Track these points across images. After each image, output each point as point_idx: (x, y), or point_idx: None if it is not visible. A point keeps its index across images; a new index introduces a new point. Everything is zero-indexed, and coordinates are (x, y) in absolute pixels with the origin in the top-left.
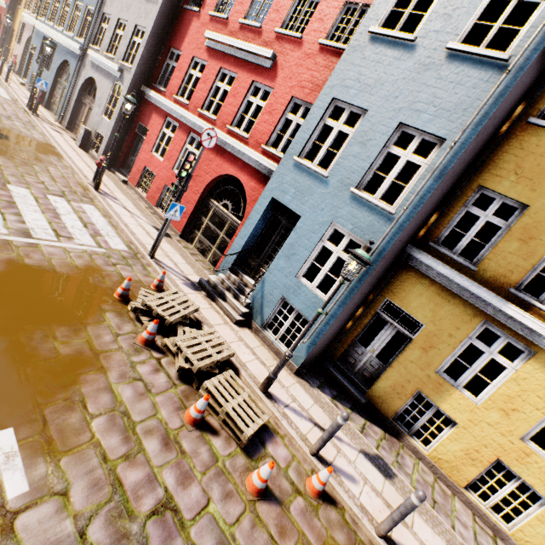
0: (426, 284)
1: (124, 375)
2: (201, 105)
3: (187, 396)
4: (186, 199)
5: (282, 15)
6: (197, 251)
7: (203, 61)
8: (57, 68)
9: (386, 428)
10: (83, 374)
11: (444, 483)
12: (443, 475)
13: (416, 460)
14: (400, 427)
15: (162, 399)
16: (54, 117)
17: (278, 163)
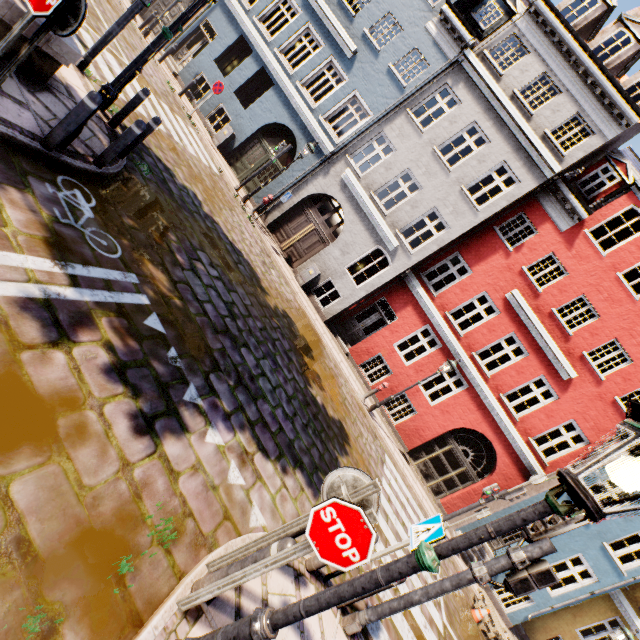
0: None
1: None
2: (477, 349)
3: None
4: (427, 425)
5: (594, 343)
6: (418, 470)
7: (493, 304)
8: (266, 123)
9: None
10: None
11: None
12: None
13: None
14: None
15: None
16: (244, 191)
17: (538, 461)
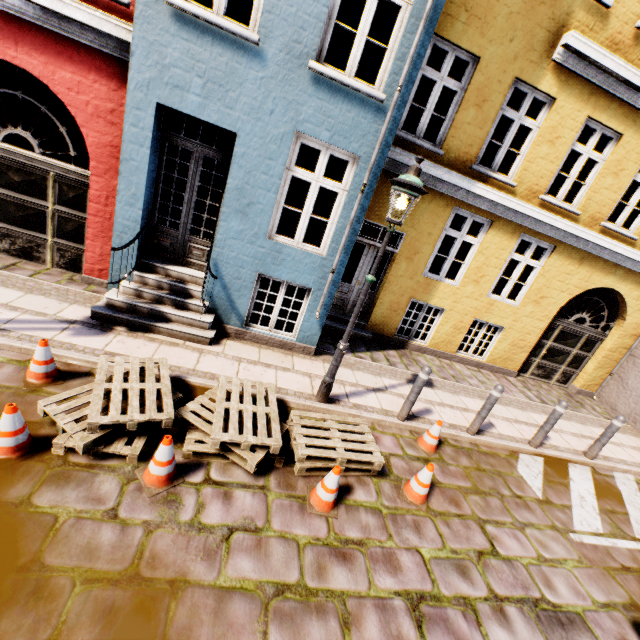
0: None
1: (210, 552)
2: None
3: (288, 484)
4: None
5: None
6: (7, 258)
7: None
8: None
9: (393, 346)
10: (167, 628)
11: (443, 358)
12: (442, 353)
13: (423, 355)
14: (403, 338)
15: (279, 521)
16: None
17: (110, 13)
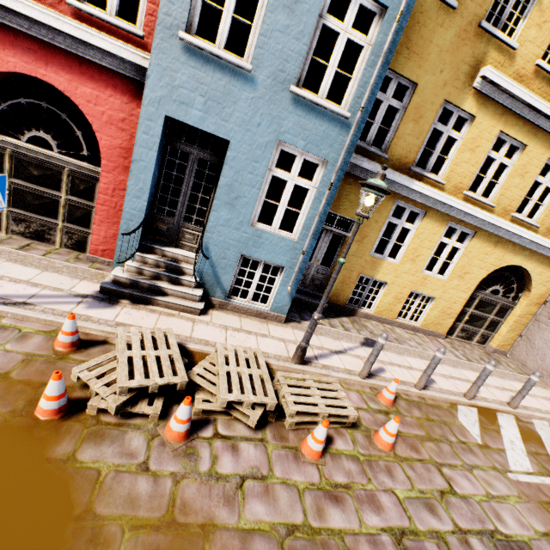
0: (352, 183)
1: (229, 499)
2: None
3: (282, 437)
4: None
5: None
6: (22, 239)
7: None
8: None
9: (345, 314)
10: None
11: (386, 323)
12: (385, 319)
13: (369, 321)
14: (352, 307)
15: (280, 469)
16: None
17: (127, 43)
